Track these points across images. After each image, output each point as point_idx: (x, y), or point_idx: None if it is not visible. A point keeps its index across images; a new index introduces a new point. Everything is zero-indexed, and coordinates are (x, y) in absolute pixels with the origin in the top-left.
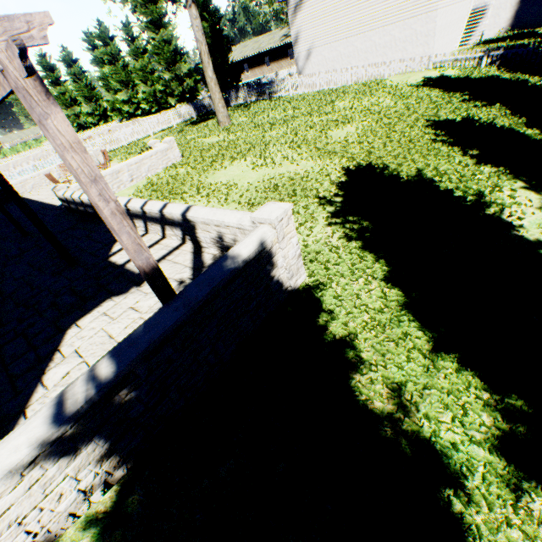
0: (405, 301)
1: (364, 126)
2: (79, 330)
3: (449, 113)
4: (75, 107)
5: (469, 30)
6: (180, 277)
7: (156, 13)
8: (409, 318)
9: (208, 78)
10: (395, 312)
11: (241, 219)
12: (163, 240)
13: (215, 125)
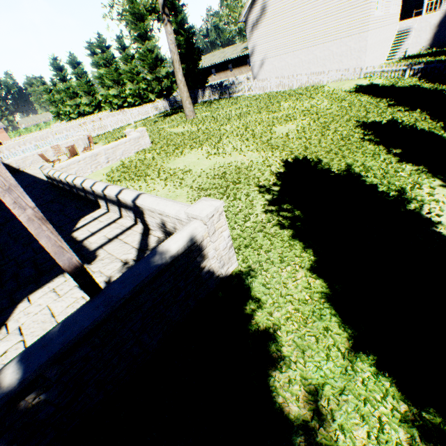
0: (328, 293)
1: (303, 124)
2: (28, 305)
3: (376, 115)
4: (77, 98)
5: (395, 48)
6: (126, 258)
7: (143, 28)
8: (331, 312)
9: (178, 80)
10: (318, 304)
11: (179, 211)
12: (119, 220)
13: (183, 118)
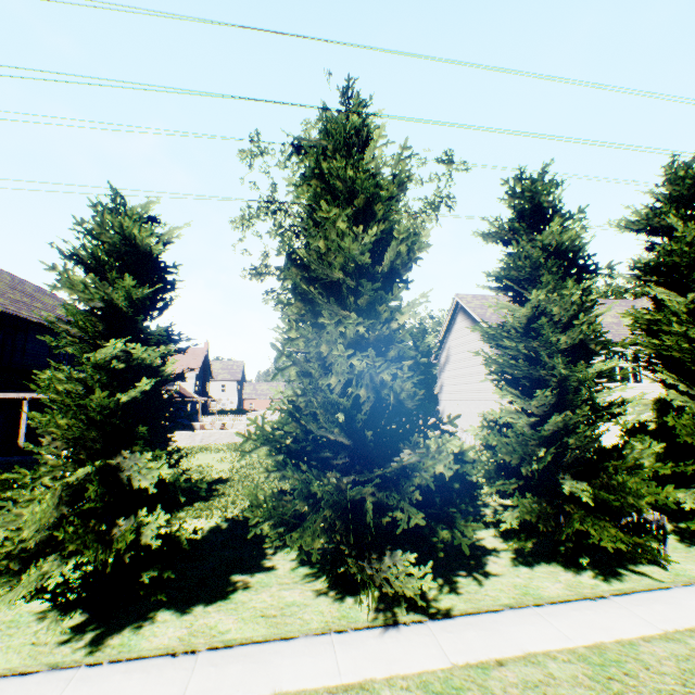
0: None
1: None
2: None
3: None
4: None
5: None
6: None
7: None
8: None
9: None
10: None
11: None
12: None
13: None
